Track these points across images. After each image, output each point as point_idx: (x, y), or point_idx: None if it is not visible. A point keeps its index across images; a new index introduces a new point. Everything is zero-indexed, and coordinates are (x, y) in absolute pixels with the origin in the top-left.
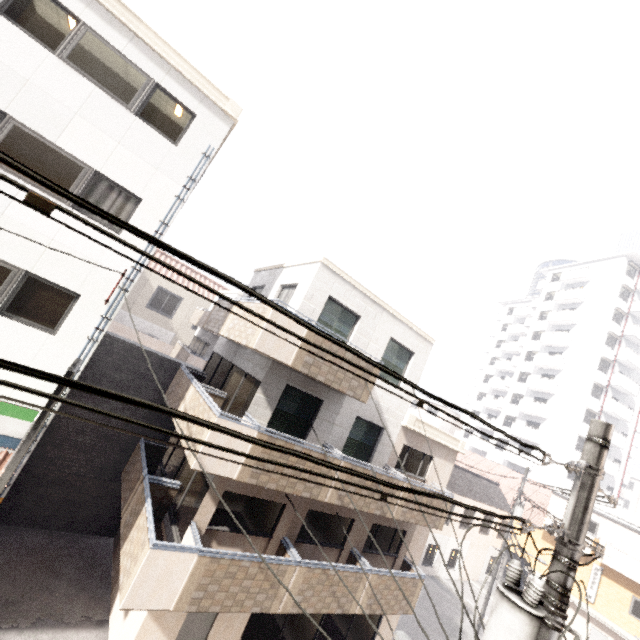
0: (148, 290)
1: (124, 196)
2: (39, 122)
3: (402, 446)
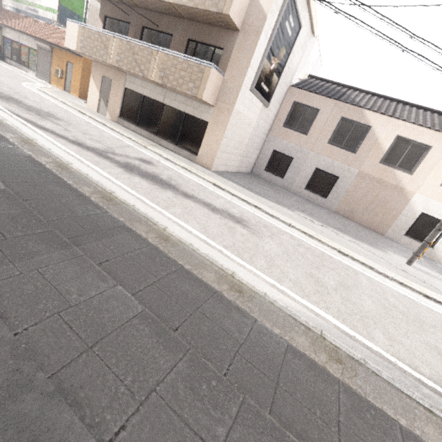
0: None
1: None
2: None
3: None
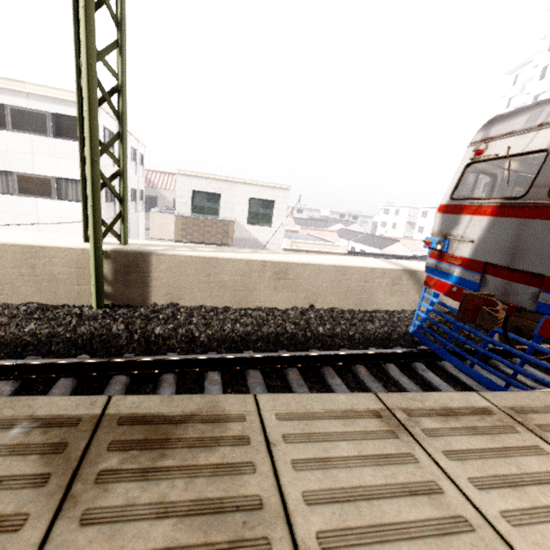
0: (169, 204)
1: (74, 183)
2: (23, 168)
3: None
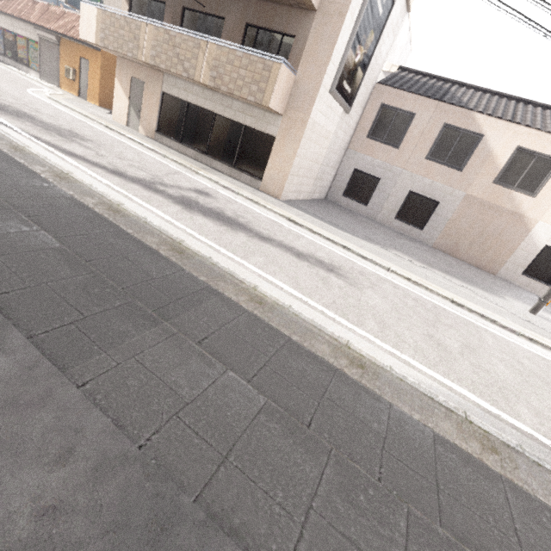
0: None
1: None
2: None
3: None
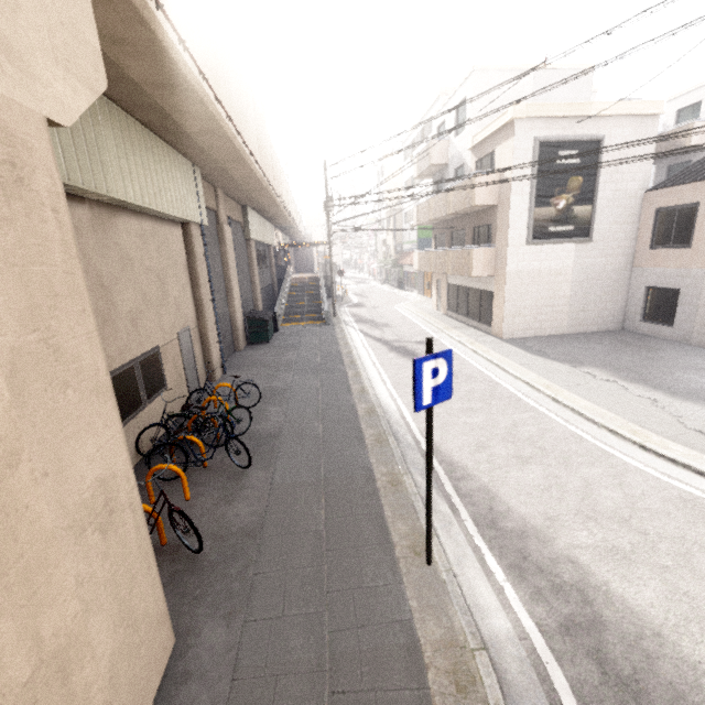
0: None
1: None
2: None
3: (474, 164)
